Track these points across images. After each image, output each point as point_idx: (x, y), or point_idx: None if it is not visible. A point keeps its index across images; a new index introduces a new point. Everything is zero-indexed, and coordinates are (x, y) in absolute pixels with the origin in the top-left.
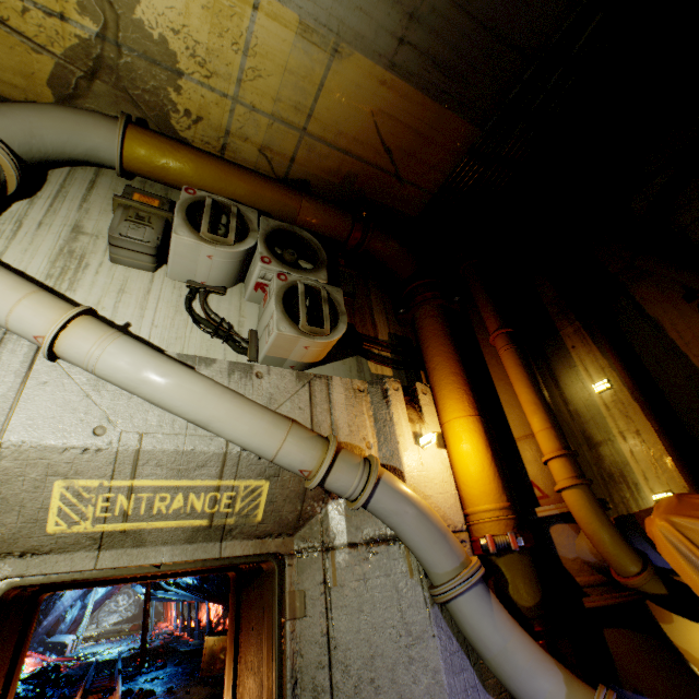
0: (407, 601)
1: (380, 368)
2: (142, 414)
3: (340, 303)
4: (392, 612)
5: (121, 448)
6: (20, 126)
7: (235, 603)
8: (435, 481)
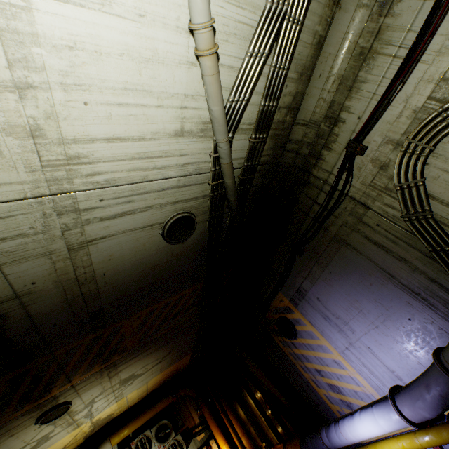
0: None
1: (200, 435)
2: None
3: (181, 439)
4: None
5: None
6: None
7: None
8: None
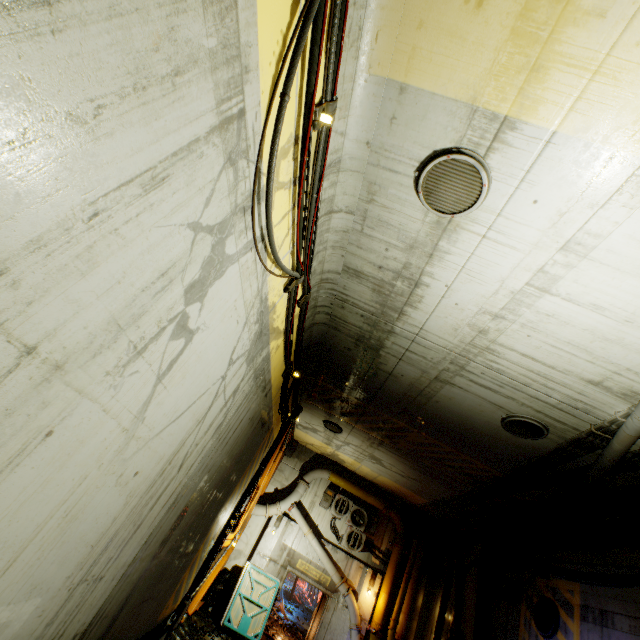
0: (346, 624)
1: (375, 559)
2: (314, 553)
3: (363, 540)
4: (342, 623)
5: (309, 558)
6: (312, 477)
7: (321, 599)
8: (367, 603)
